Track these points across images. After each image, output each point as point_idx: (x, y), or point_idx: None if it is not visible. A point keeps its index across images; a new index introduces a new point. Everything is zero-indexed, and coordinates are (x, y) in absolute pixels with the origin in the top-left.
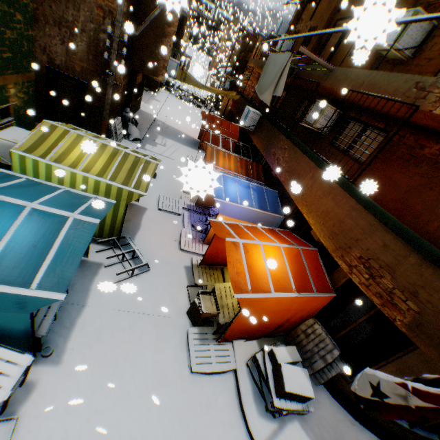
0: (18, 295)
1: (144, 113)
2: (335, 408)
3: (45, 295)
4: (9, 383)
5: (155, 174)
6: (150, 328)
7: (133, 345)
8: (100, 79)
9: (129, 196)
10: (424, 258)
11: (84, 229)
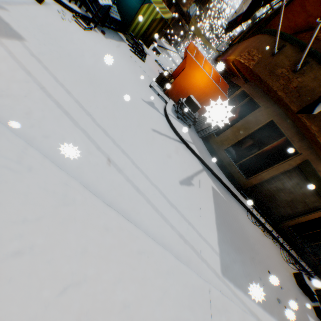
0: None
1: (161, 42)
2: (203, 146)
3: None
4: (104, 2)
5: (158, 53)
6: (138, 68)
7: (131, 62)
8: None
9: (156, 15)
10: (272, 36)
11: None
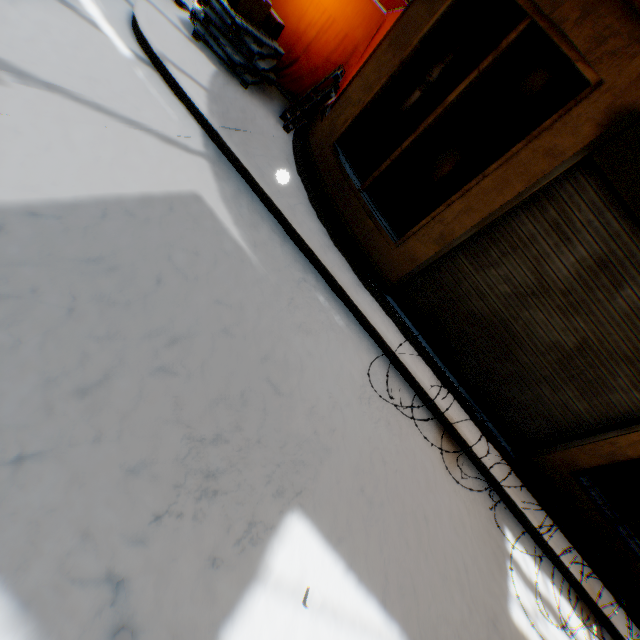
0: None
1: None
2: (281, 143)
3: None
4: None
5: None
6: None
7: None
8: None
9: None
10: None
11: None
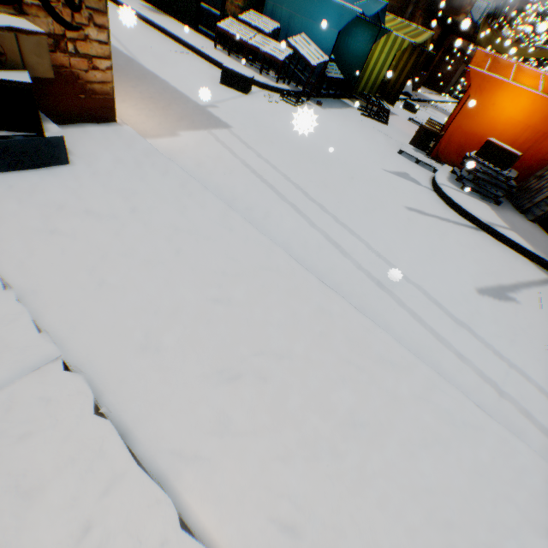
0: (343, 8)
1: (421, 94)
2: (544, 236)
3: (355, 9)
4: (317, 62)
5: (415, 108)
6: (376, 133)
7: (363, 128)
8: (402, 17)
9: (400, 46)
10: None
11: (379, 5)
